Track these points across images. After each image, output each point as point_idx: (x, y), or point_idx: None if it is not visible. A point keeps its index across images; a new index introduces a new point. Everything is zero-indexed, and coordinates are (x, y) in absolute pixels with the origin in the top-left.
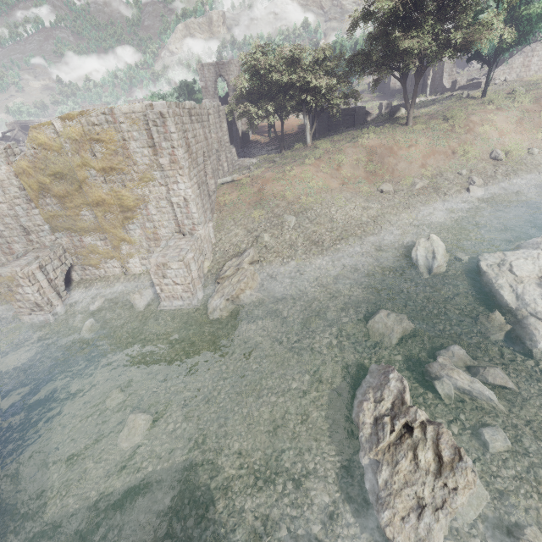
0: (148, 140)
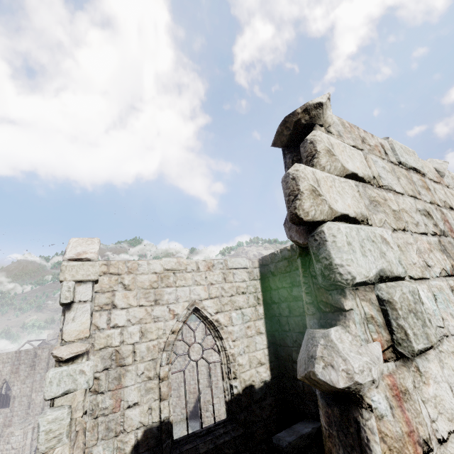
0: (202, 336)
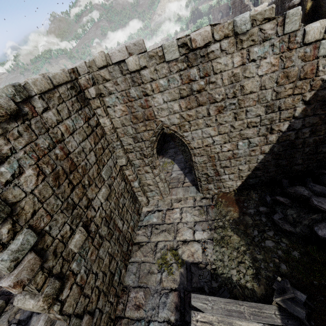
0: None
